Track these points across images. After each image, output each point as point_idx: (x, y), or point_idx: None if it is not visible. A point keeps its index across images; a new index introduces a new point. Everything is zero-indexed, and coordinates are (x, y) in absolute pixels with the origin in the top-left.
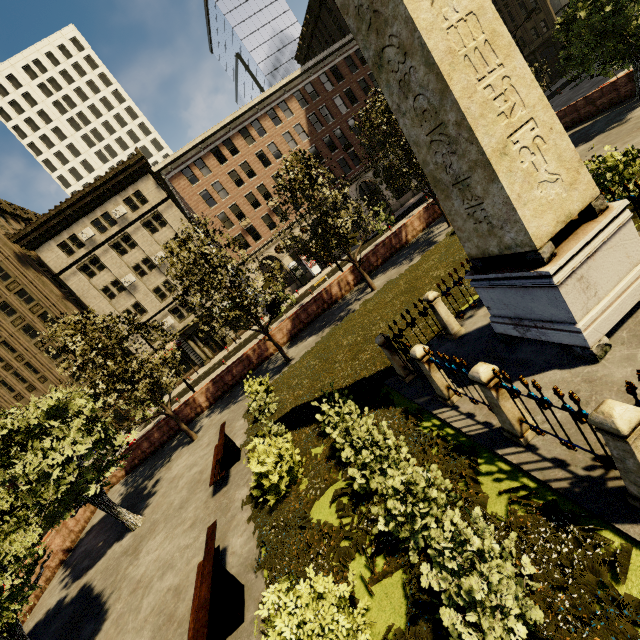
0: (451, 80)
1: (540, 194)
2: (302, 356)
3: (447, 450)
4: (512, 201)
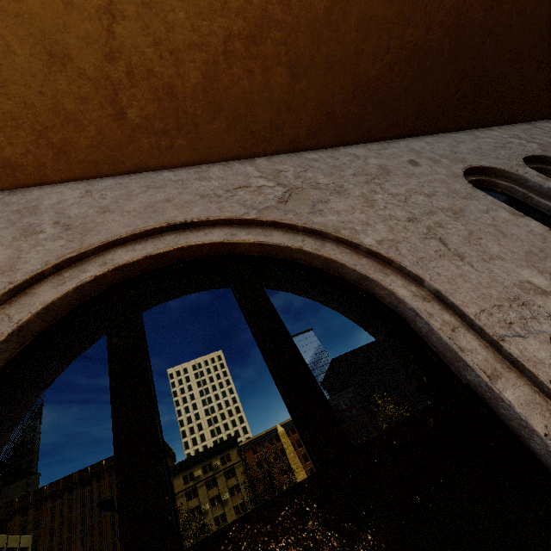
0: None
1: None
2: None
3: None
4: None
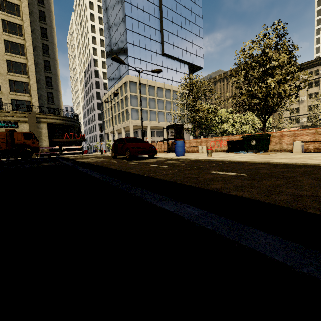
0: None
1: None
2: None
3: None
4: None
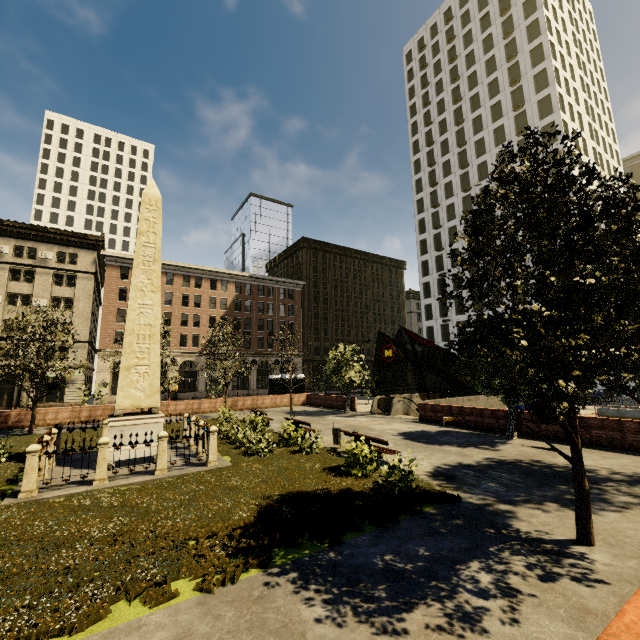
0: (126, 337)
1: (133, 391)
2: (41, 434)
3: (8, 479)
4: (118, 386)
